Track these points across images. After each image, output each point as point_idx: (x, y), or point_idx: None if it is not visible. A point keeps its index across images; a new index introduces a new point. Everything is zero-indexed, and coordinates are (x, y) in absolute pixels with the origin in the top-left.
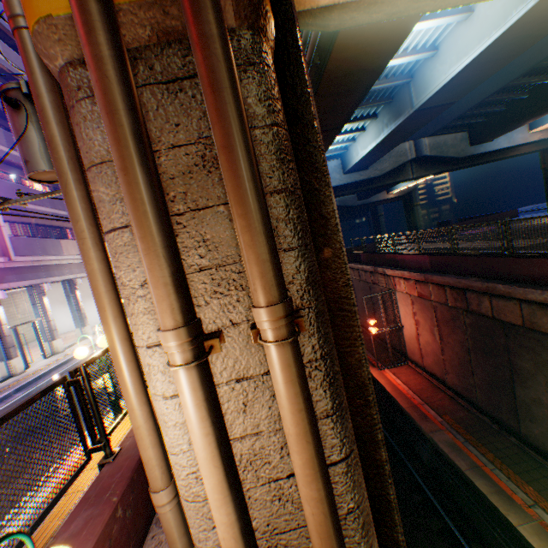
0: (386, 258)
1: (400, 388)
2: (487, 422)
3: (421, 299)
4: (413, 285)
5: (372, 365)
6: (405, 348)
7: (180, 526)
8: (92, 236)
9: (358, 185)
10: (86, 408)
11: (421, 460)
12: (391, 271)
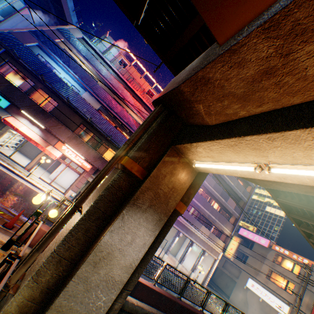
0: None
1: None
2: None
3: None
4: None
5: None
6: None
7: None
8: None
9: None
10: None
11: None
12: None
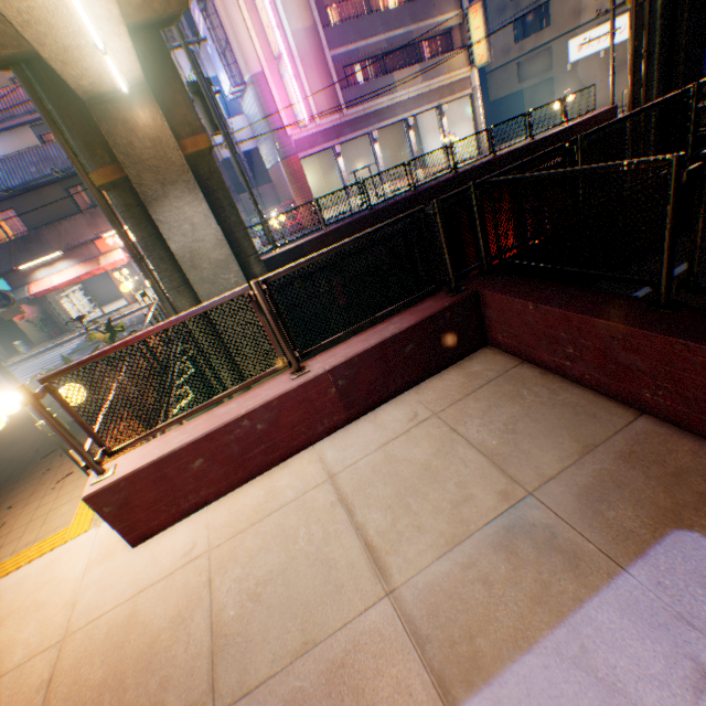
0: None
1: None
2: None
3: None
4: None
5: None
6: None
7: None
8: None
9: None
10: None
11: None
12: None
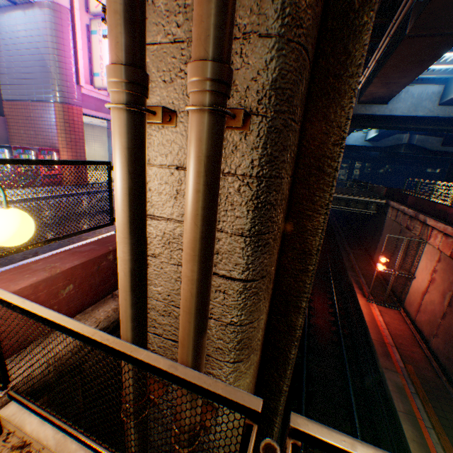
0: (436, 207)
1: (378, 324)
2: (451, 395)
3: (451, 260)
4: (451, 244)
5: (363, 295)
6: (405, 297)
7: None
8: None
9: (449, 123)
10: None
11: (363, 382)
12: (433, 222)
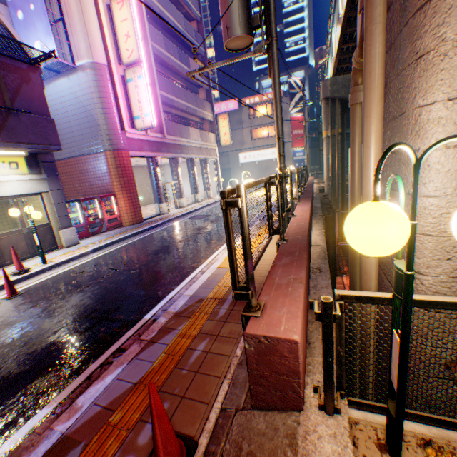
0: None
1: None
2: None
3: None
4: None
5: None
6: None
7: (376, 272)
8: (382, 22)
9: None
10: (271, 206)
11: None
12: None
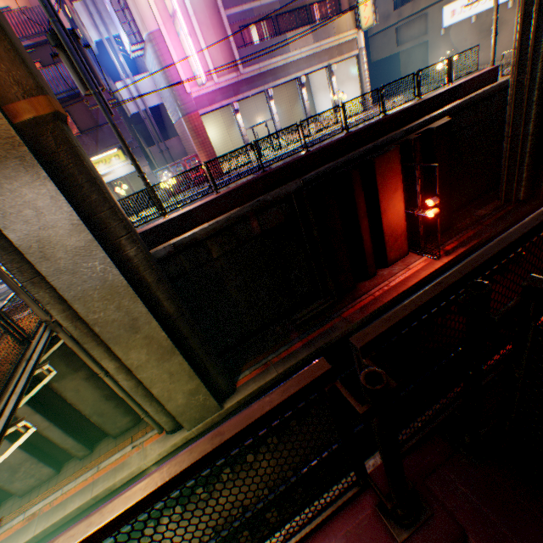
0: None
1: None
2: None
3: None
4: None
5: None
6: None
7: None
8: None
9: None
10: None
11: None
12: None
